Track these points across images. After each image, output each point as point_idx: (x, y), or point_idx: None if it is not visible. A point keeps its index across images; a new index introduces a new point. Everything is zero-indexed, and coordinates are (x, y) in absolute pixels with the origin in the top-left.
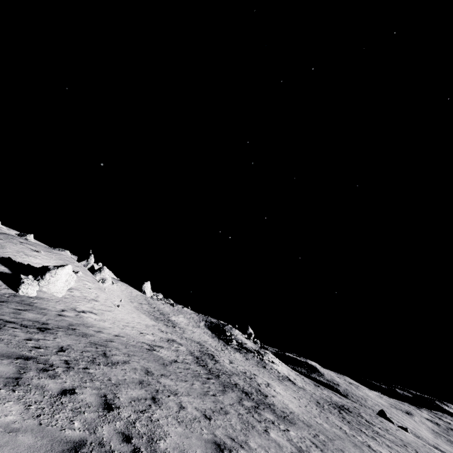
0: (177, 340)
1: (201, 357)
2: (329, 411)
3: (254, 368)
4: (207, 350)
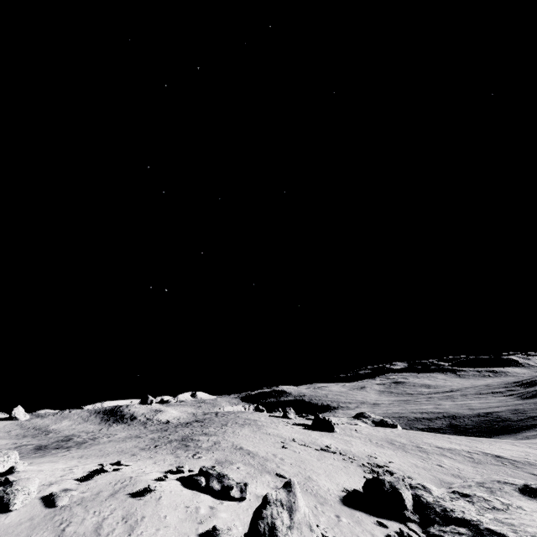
0: (32, 443)
1: (49, 444)
2: (159, 430)
3: (124, 430)
4: (71, 437)
